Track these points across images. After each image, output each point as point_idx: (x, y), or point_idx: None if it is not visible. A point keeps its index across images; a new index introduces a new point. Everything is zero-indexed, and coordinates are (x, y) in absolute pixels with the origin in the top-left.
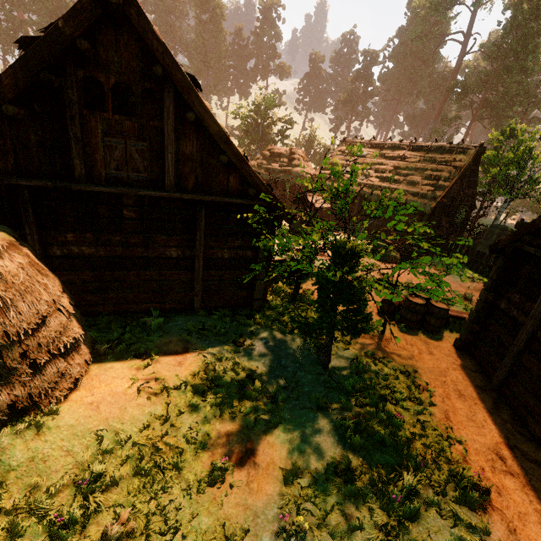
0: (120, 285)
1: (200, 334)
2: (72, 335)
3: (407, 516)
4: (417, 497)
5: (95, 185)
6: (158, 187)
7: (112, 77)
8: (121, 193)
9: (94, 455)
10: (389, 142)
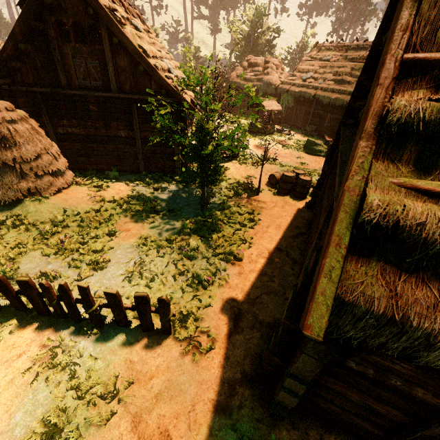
0: (96, 153)
1: (136, 183)
2: (56, 167)
3: (186, 257)
4: (201, 255)
5: (72, 90)
6: (108, 90)
7: (70, 19)
8: (86, 95)
9: (62, 216)
10: (354, 43)
